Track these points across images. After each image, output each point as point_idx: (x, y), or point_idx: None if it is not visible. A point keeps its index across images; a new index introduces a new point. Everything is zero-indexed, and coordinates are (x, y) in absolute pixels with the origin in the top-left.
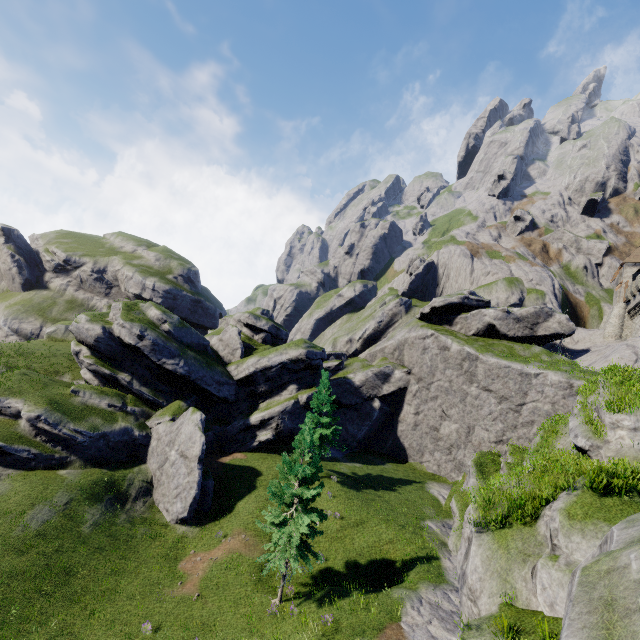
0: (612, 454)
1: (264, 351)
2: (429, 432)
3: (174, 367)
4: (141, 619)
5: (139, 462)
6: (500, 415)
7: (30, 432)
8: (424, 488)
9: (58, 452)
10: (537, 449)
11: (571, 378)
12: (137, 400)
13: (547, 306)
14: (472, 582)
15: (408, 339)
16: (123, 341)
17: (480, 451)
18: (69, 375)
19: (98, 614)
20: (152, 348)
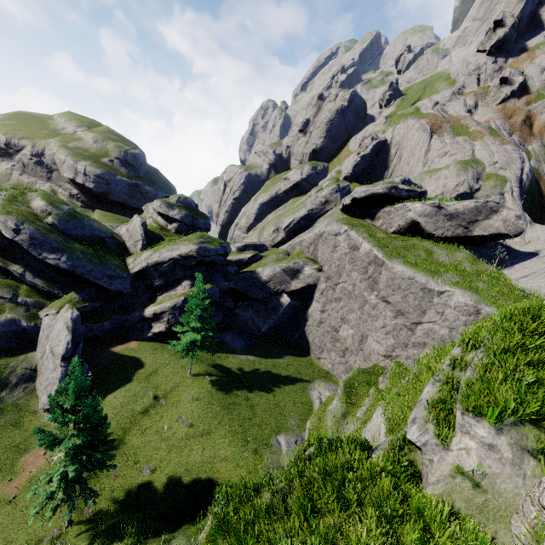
0: (444, 471)
1: (162, 244)
2: (330, 331)
3: (56, 262)
4: None
5: (29, 349)
6: (393, 330)
7: None
8: (306, 389)
9: None
10: (397, 394)
11: (481, 302)
12: (31, 291)
13: (504, 196)
14: None
15: (323, 234)
16: (3, 234)
17: (359, 368)
18: None
19: None
20: (30, 242)
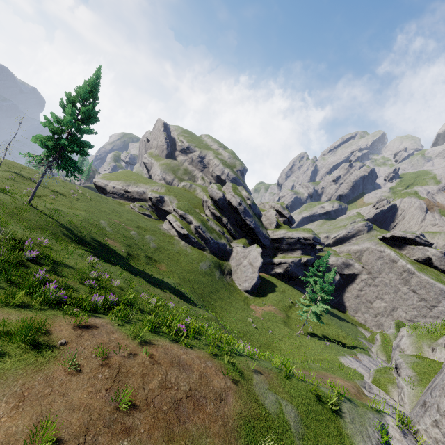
0: None
1: (288, 228)
2: (365, 302)
3: (250, 223)
4: (245, 316)
5: (226, 260)
6: (417, 307)
7: (194, 231)
8: (356, 327)
9: (202, 243)
10: None
11: None
12: (228, 232)
13: None
14: (403, 347)
15: (369, 248)
16: (231, 203)
17: (399, 320)
18: (198, 210)
19: (230, 308)
20: (243, 211)
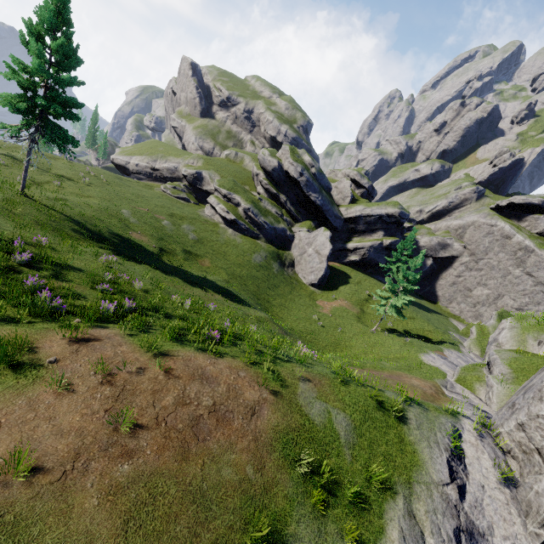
0: None
1: (367, 203)
2: (463, 290)
3: (315, 199)
4: (310, 314)
5: (287, 249)
6: (530, 293)
7: (243, 216)
8: (448, 319)
9: (255, 230)
10: None
11: None
12: (287, 214)
13: None
14: (501, 341)
15: (476, 222)
16: (289, 174)
17: (504, 309)
18: (248, 187)
19: (292, 305)
20: (305, 183)
